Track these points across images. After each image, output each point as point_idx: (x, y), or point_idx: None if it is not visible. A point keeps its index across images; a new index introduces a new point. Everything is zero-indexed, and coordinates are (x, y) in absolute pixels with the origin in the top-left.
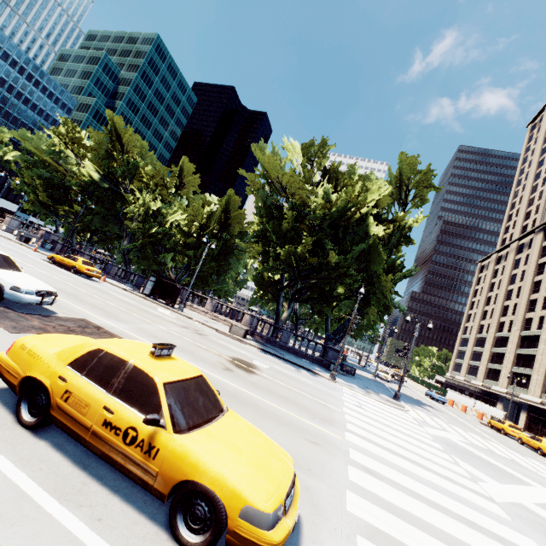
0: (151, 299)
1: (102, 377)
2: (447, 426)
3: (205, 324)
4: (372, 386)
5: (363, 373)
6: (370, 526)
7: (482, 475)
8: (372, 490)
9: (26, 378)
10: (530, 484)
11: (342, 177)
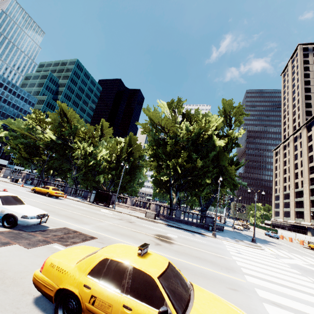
0: (95, 204)
1: (114, 280)
2: (290, 254)
3: (130, 214)
4: (236, 235)
5: (226, 227)
6: None
7: None
8: None
9: (58, 289)
10: None
11: (193, 116)
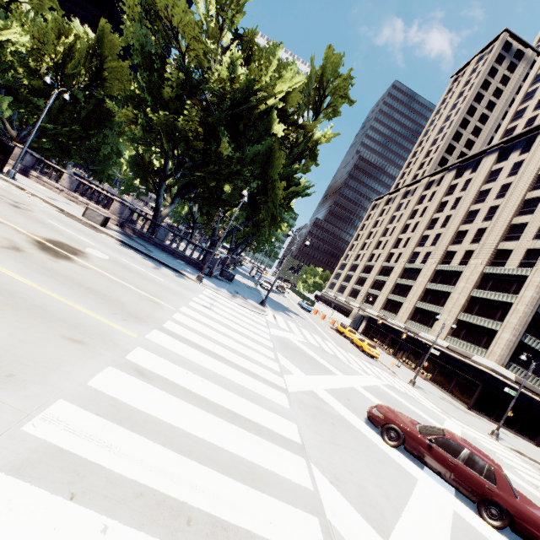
0: None
1: None
2: (297, 328)
3: (45, 201)
4: (245, 292)
5: (246, 281)
6: (47, 448)
7: (294, 369)
8: (115, 396)
9: None
10: (335, 373)
11: (259, 52)
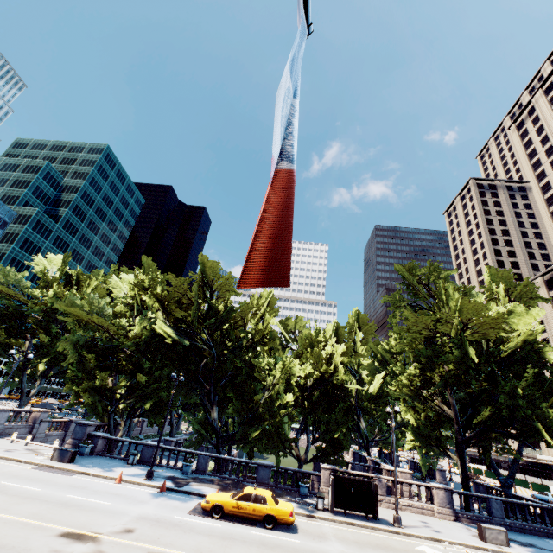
0: (360, 523)
1: None
2: None
3: (464, 545)
4: None
5: None
6: None
7: None
8: None
9: None
10: None
11: None
